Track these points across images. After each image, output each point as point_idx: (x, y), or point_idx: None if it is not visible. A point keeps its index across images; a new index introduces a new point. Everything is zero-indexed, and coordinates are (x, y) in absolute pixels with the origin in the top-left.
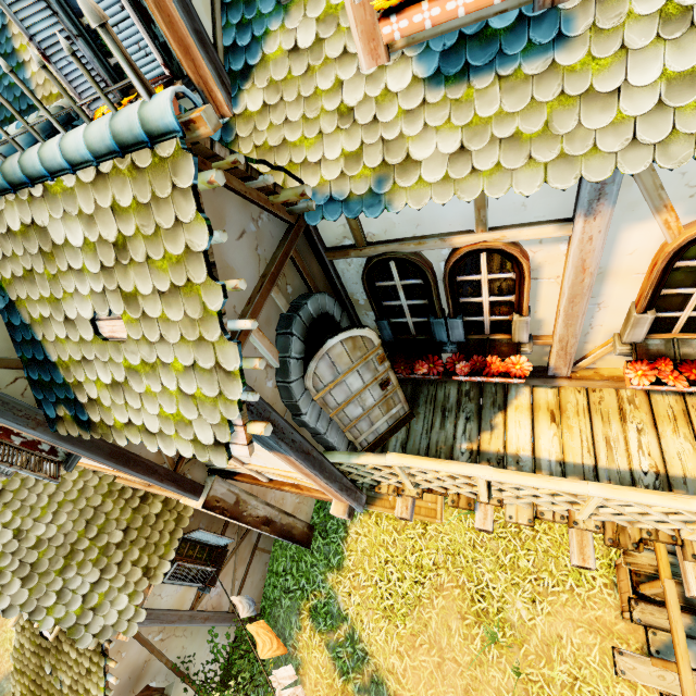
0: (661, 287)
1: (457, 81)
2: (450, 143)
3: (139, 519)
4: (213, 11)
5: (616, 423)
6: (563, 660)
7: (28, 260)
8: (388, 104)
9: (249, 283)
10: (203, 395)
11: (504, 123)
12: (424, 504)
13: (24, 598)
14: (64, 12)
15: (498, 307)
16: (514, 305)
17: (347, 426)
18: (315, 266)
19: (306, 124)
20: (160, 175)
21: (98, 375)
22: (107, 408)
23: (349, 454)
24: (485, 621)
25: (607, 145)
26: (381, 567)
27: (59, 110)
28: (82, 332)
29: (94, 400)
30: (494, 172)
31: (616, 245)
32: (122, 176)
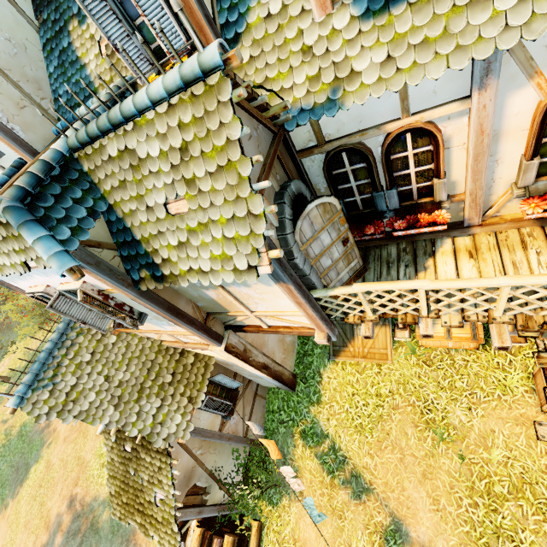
0: (542, 137)
1: (381, 13)
2: (380, 55)
3: (181, 367)
4: (212, 2)
5: (519, 251)
6: (497, 447)
7: (122, 174)
8: (335, 39)
9: (257, 169)
10: (240, 236)
11: (415, 34)
12: (377, 350)
13: (117, 417)
14: (125, 19)
15: (422, 175)
16: (434, 171)
17: (322, 274)
18: (291, 165)
19: (280, 64)
20: (209, 97)
21: (168, 241)
22: (174, 263)
23: (326, 289)
24: (433, 426)
25: (488, 33)
26: (349, 398)
27: (116, 88)
28: (158, 214)
29: (165, 260)
30: (412, 68)
31: (504, 110)
32: (185, 103)
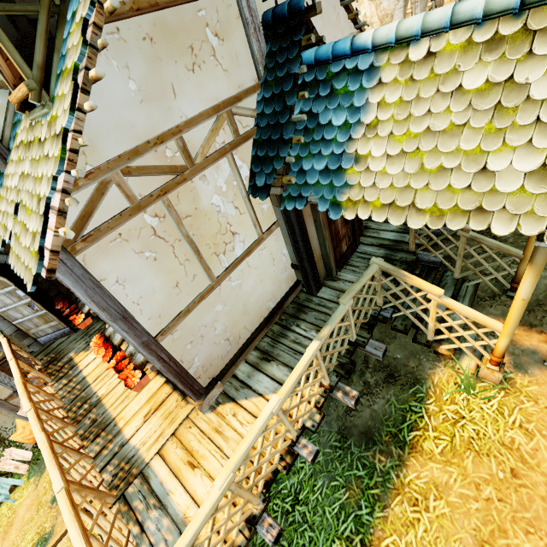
0: None
1: None
2: None
3: None
4: None
5: None
6: None
7: None
8: None
9: None
10: None
11: None
12: None
13: None
14: None
15: None
16: None
17: (15, 321)
18: None
19: None
20: None
21: None
22: None
23: None
24: None
25: None
26: None
27: None
28: None
29: None
30: None
31: None
32: None
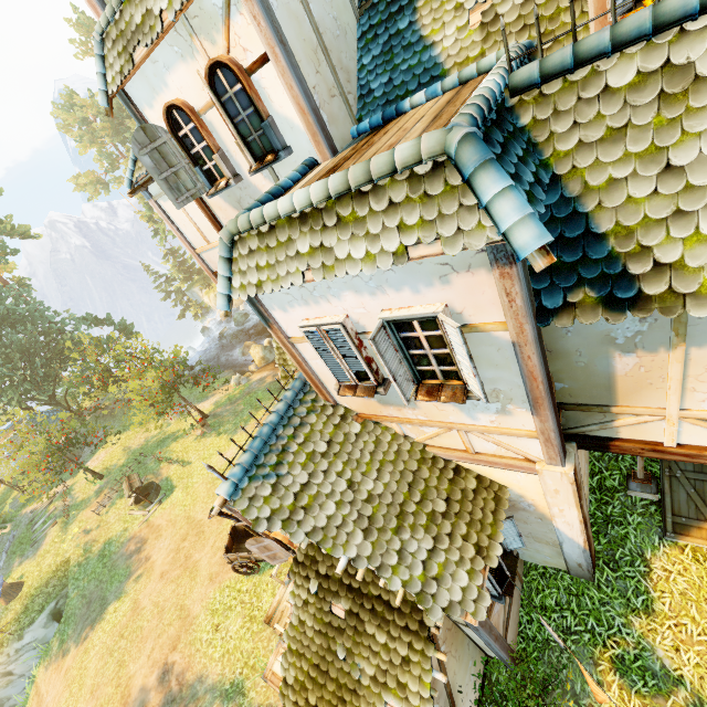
0: None
1: None
2: None
3: (457, 491)
4: None
5: None
6: None
7: (625, 115)
8: None
9: None
10: None
11: None
12: None
13: (368, 551)
14: None
15: None
16: None
17: None
18: None
19: None
20: None
21: (698, 228)
22: (692, 270)
23: None
24: None
25: None
26: None
27: (518, 48)
28: (693, 178)
29: (665, 265)
30: None
31: None
32: None
